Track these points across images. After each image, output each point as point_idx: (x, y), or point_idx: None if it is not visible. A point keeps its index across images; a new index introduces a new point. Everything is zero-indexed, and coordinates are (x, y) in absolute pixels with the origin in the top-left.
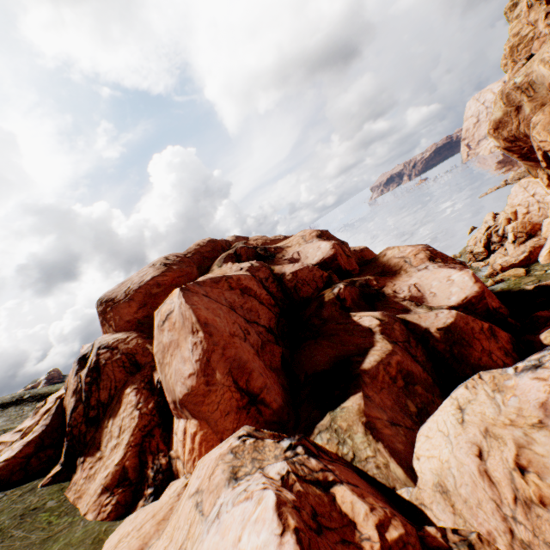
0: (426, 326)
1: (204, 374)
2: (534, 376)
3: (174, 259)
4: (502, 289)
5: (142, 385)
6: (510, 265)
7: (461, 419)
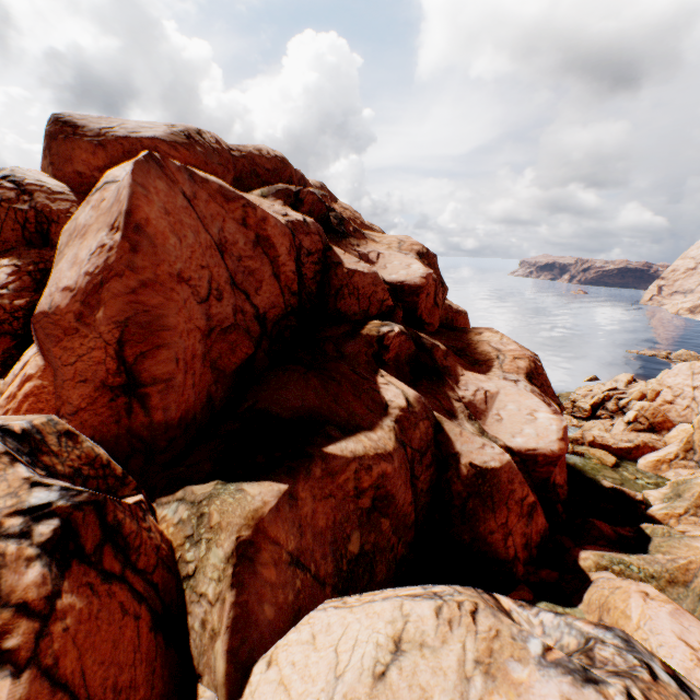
0: (460, 451)
1: (84, 300)
2: (571, 697)
3: (208, 141)
4: (575, 464)
5: (29, 268)
6: (604, 446)
7: (383, 671)
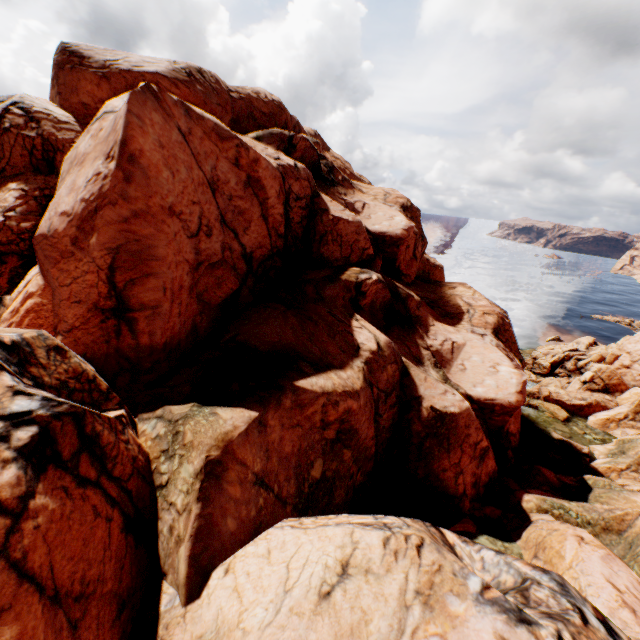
0: (422, 395)
1: (79, 225)
2: (504, 634)
3: (208, 80)
4: (529, 415)
5: (35, 193)
6: (558, 401)
7: (328, 591)
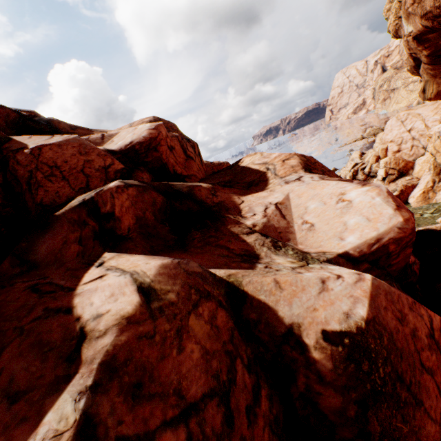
0: (293, 321)
1: None
2: None
3: None
4: None
5: None
6: None
7: None
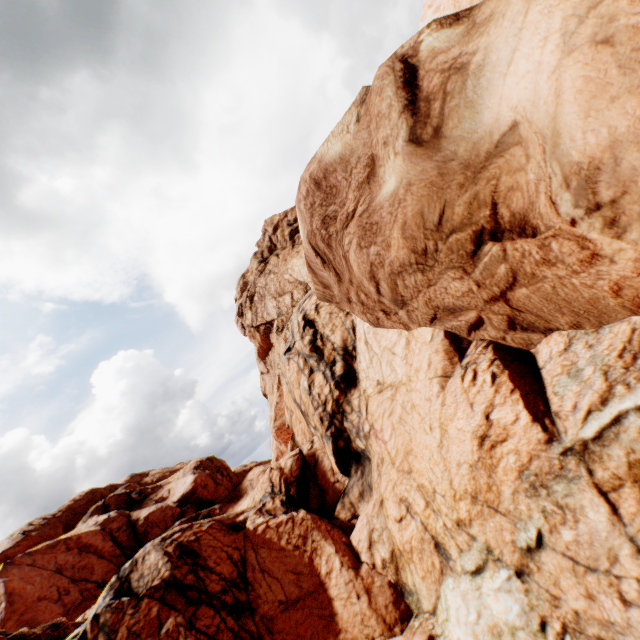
0: None
1: None
2: None
3: (38, 523)
4: None
5: None
6: None
7: None
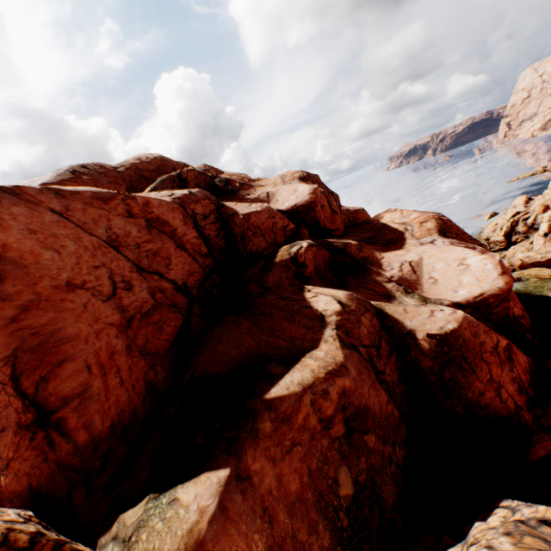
0: (412, 328)
1: None
2: None
3: (93, 169)
4: (517, 290)
5: None
6: (534, 263)
7: None
